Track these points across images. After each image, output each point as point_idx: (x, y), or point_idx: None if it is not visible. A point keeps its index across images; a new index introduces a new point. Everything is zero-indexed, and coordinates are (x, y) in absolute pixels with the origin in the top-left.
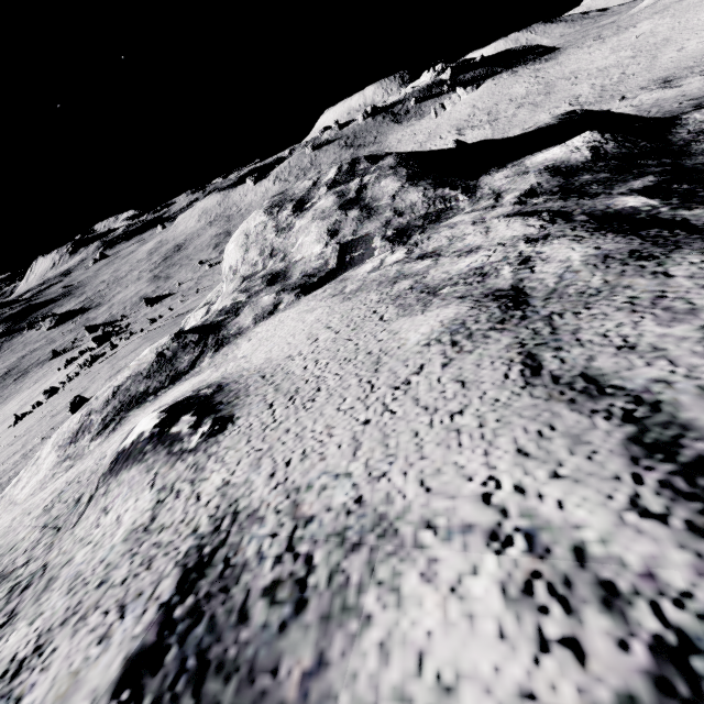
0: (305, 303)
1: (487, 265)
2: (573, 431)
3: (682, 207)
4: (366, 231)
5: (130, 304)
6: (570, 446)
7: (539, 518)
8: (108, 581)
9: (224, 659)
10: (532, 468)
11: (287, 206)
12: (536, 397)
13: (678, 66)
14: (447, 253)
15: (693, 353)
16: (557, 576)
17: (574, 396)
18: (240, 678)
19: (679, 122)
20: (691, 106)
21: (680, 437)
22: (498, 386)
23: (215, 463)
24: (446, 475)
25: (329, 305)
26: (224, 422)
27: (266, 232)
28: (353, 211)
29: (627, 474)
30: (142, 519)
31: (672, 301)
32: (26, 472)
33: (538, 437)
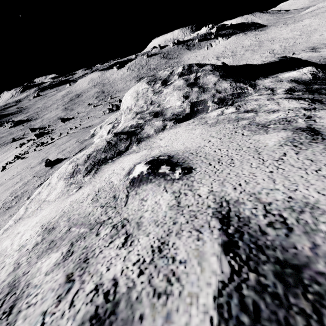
0: (184, 126)
1: (288, 117)
2: None
3: None
4: (203, 98)
5: (52, 120)
6: None
7: None
8: (177, 222)
9: (267, 245)
10: None
11: (158, 82)
12: None
13: (319, 42)
14: (260, 111)
15: None
16: None
17: None
18: (279, 250)
19: None
20: (325, 61)
21: None
22: None
23: (198, 184)
24: None
25: (203, 128)
26: (189, 169)
27: (148, 93)
28: (195, 88)
29: None
30: (172, 203)
31: None
32: (44, 189)
33: None
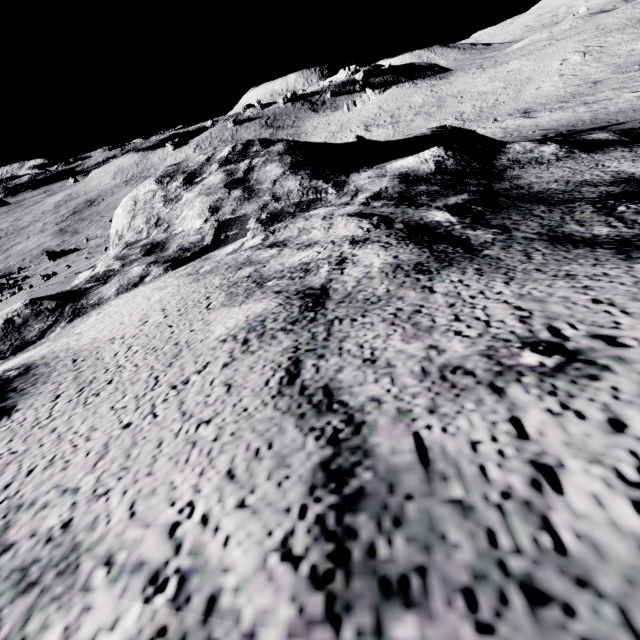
0: (164, 278)
1: (314, 262)
2: (284, 451)
3: (470, 227)
4: (244, 212)
5: (30, 256)
6: (272, 468)
7: (202, 557)
8: None
9: None
10: (228, 494)
11: (178, 177)
12: (277, 409)
13: (535, 101)
14: (291, 244)
15: (411, 373)
16: (177, 635)
17: (307, 410)
18: None
19: (503, 150)
20: (540, 135)
21: (358, 464)
22: (255, 393)
23: None
24: (156, 497)
25: (179, 284)
26: (1, 415)
27: (154, 201)
28: (236, 191)
29: (298, 506)
30: None
31: (422, 317)
32: None
33: (253, 456)
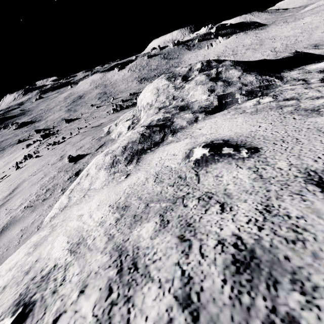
0: (220, 116)
1: None
2: None
3: None
4: (230, 91)
5: (56, 121)
6: None
7: None
8: (271, 190)
9: None
10: None
11: (178, 78)
12: None
13: (321, 39)
14: (302, 98)
15: None
16: None
17: None
18: None
19: None
20: None
21: None
22: None
23: (272, 159)
24: None
25: (244, 116)
26: (255, 149)
27: (169, 89)
28: (219, 82)
29: None
30: (253, 176)
31: None
32: (83, 179)
33: None
